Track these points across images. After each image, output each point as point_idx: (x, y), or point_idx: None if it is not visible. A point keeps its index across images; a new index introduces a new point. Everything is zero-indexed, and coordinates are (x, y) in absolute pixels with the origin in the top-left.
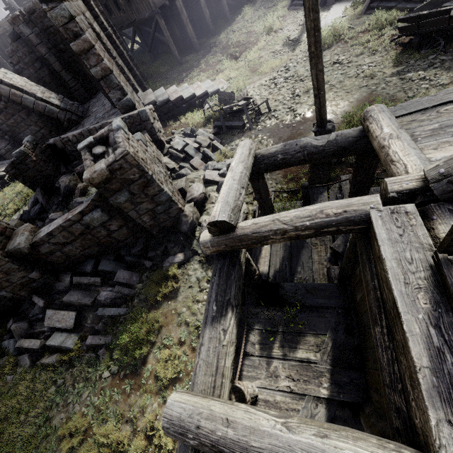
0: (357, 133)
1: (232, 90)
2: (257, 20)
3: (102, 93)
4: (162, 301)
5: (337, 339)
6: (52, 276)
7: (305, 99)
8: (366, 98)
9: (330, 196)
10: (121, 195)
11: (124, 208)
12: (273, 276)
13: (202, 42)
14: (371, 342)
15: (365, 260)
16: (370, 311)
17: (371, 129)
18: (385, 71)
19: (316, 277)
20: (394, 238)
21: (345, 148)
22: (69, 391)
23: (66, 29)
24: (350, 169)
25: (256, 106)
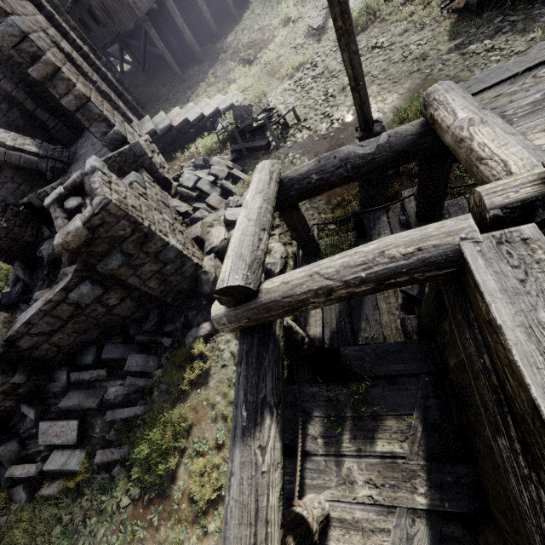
0: (418, 128)
1: (249, 102)
2: (270, 12)
3: (87, 129)
4: (189, 390)
5: (428, 420)
6: (42, 376)
7: (342, 99)
8: (420, 86)
9: (391, 220)
10: (112, 258)
11: (120, 275)
12: (330, 339)
13: (206, 49)
14: (485, 437)
15: (462, 322)
16: (483, 407)
17: (438, 118)
18: (440, 48)
19: (387, 333)
20: (512, 288)
21: (402, 152)
22: (79, 531)
23: (20, 51)
24: (412, 181)
25: (281, 117)
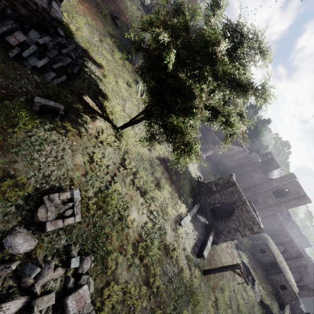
0: None
1: None
2: None
3: None
4: None
5: None
6: None
7: None
8: None
9: None
10: None
11: None
12: None
13: None
14: None
15: None
16: None
17: None
18: None
19: None
20: None
21: None
22: None
23: None
24: None
25: None
